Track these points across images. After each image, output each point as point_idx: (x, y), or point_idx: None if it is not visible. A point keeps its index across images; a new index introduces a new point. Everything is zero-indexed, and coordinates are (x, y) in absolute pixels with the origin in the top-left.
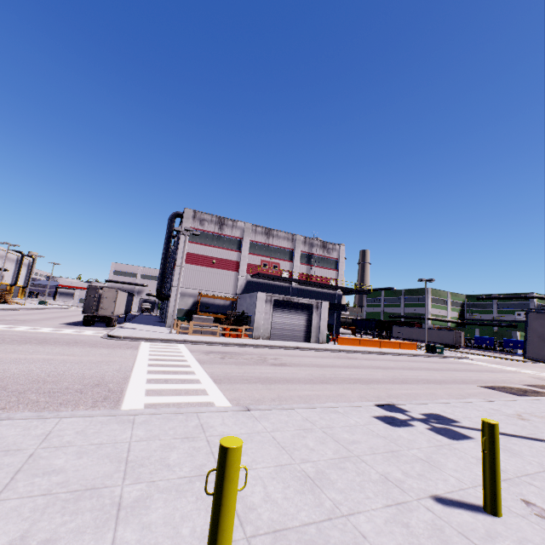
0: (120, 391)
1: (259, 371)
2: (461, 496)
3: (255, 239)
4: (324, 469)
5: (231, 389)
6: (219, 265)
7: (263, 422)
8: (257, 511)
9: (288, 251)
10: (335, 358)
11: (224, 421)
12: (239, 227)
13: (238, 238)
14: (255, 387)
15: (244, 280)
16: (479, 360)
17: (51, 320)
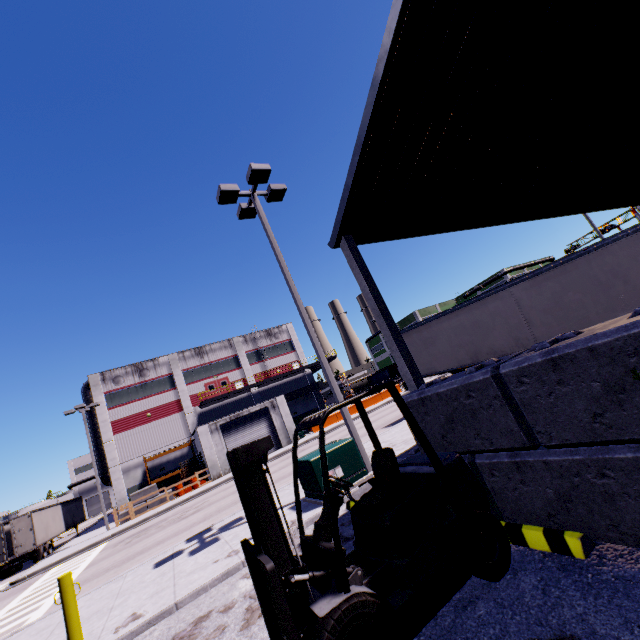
0: None
1: (145, 543)
2: None
3: (188, 366)
4: None
5: None
6: (157, 415)
7: None
8: None
9: (231, 359)
10: (279, 463)
11: None
12: (163, 363)
13: (167, 376)
14: (100, 579)
15: (194, 416)
16: None
17: None
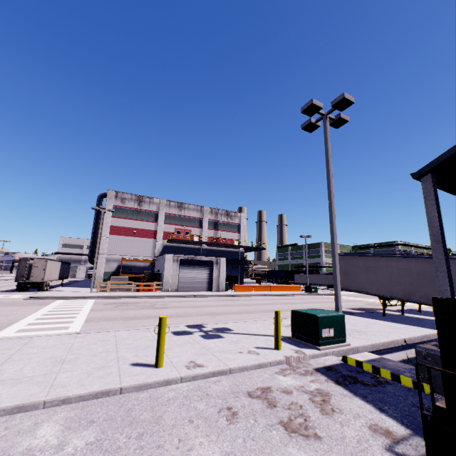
0: None
1: (134, 313)
2: (153, 362)
3: (170, 212)
4: (81, 357)
5: (92, 325)
6: (139, 234)
7: (78, 339)
8: (3, 374)
9: (198, 220)
10: (217, 301)
11: (48, 340)
12: (155, 203)
13: (154, 212)
14: (114, 323)
15: (161, 245)
16: (345, 295)
17: None
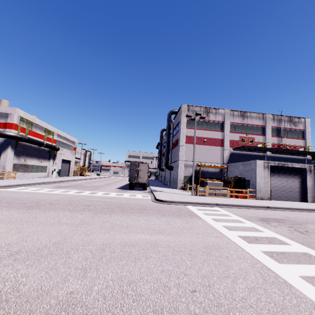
0: None
1: None
2: None
3: (233, 121)
4: None
5: None
6: (208, 143)
7: None
8: None
9: (260, 128)
10: None
11: None
12: (220, 113)
13: (220, 122)
14: None
15: (228, 152)
16: None
17: (109, 186)
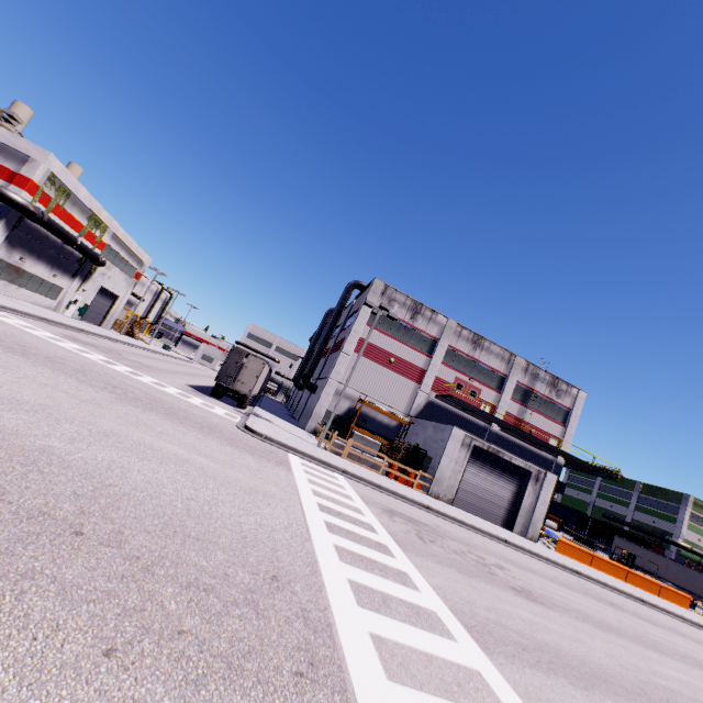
0: (326, 627)
1: (515, 613)
2: None
3: (456, 346)
4: None
5: (534, 695)
6: (397, 367)
7: None
8: None
9: (497, 376)
10: (589, 597)
11: None
12: (438, 323)
13: (432, 338)
14: (573, 701)
15: (425, 399)
16: None
17: (176, 375)
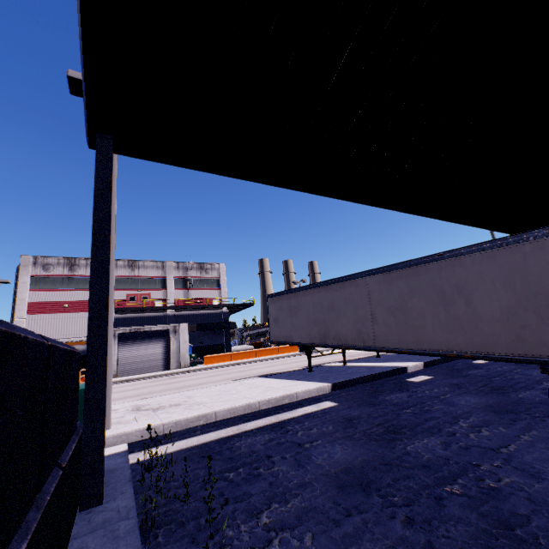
0: None
1: None
2: None
3: (117, 274)
4: None
5: None
6: (73, 308)
7: None
8: None
9: (159, 279)
10: (143, 383)
11: None
12: None
13: None
14: None
15: None
16: None
17: None
